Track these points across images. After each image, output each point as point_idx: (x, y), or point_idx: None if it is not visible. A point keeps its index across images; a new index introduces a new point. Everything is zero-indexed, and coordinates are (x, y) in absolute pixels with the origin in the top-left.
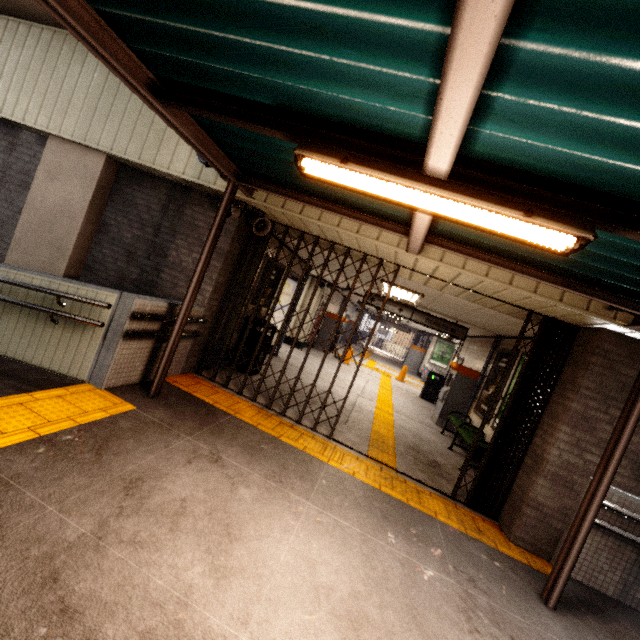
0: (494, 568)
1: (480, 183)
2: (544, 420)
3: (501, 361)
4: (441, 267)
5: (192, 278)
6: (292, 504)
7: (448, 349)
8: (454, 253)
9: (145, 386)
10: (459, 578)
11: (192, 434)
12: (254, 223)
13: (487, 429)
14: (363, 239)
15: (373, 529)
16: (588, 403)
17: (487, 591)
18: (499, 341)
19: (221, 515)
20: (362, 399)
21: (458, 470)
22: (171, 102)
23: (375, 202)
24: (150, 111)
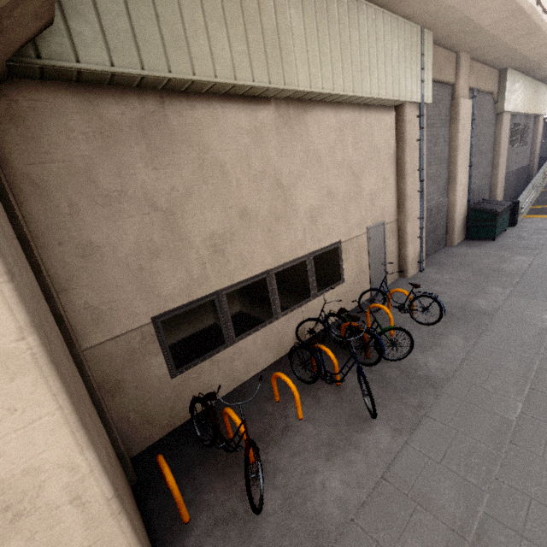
0: None
1: None
2: None
3: None
4: None
5: None
6: None
7: None
8: None
9: None
10: None
11: None
12: None
13: None
14: None
15: None
16: None
17: None
18: None
19: None
20: None
21: None
22: None
23: None
24: None
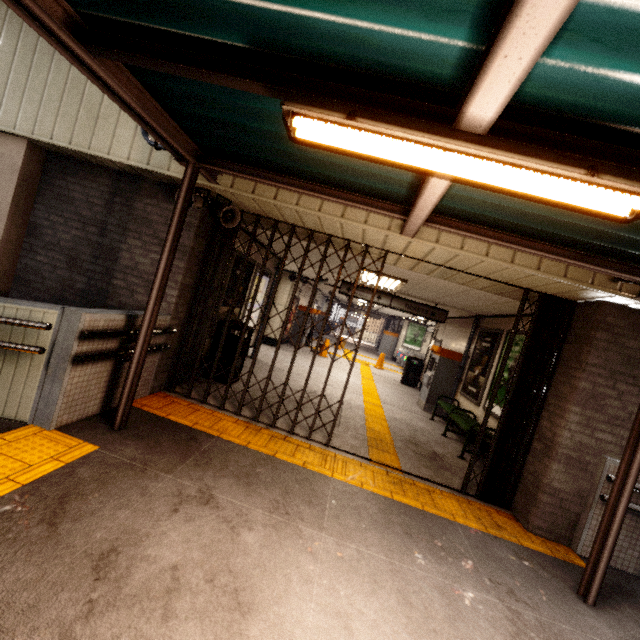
0: (525, 569)
1: (522, 138)
2: (549, 401)
3: (484, 341)
4: (437, 249)
5: (153, 283)
6: (306, 540)
7: (420, 331)
8: (458, 232)
9: (107, 416)
10: (498, 593)
11: (173, 470)
12: (221, 213)
13: (478, 411)
14: (349, 224)
15: (398, 552)
16: (595, 380)
17: (529, 601)
18: (479, 321)
19: (225, 578)
20: (348, 394)
21: (458, 458)
22: (102, 48)
23: (368, 178)
24: (78, 84)
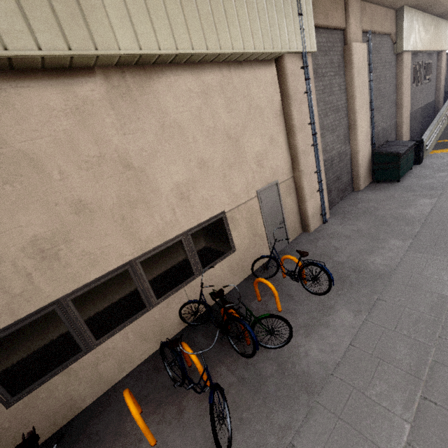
0: None
1: None
2: None
3: None
4: None
5: None
6: None
7: None
8: None
9: None
10: None
11: None
12: None
13: None
14: None
15: None
16: None
17: None
18: None
19: None
20: None
21: None
22: None
23: None
24: None
